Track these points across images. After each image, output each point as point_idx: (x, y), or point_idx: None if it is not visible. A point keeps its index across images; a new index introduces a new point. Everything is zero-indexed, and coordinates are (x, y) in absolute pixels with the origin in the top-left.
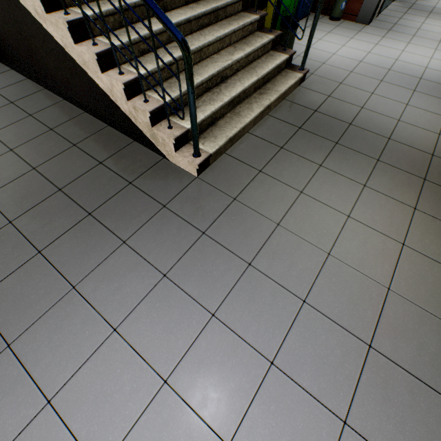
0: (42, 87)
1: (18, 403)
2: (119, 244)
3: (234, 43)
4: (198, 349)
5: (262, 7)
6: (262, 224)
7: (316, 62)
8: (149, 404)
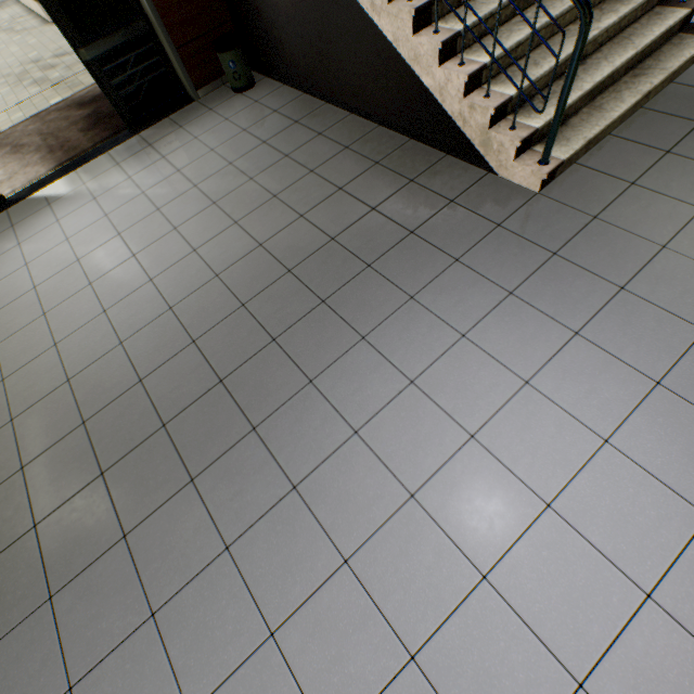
0: (322, 101)
1: (384, 379)
2: (451, 262)
3: (599, 4)
4: (561, 361)
5: None
6: (639, 247)
7: None
8: (511, 397)
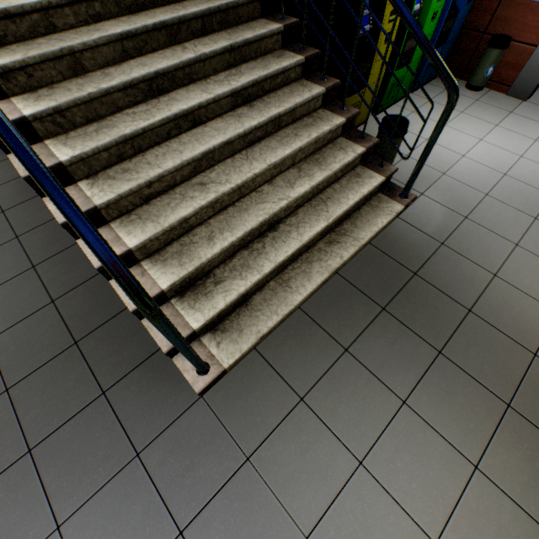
0: None
1: None
2: (50, 529)
3: (301, 161)
4: None
5: (359, 89)
6: (280, 533)
7: (432, 170)
8: None
